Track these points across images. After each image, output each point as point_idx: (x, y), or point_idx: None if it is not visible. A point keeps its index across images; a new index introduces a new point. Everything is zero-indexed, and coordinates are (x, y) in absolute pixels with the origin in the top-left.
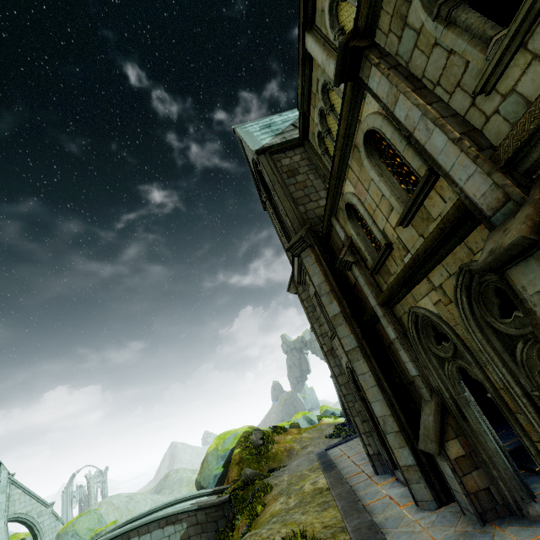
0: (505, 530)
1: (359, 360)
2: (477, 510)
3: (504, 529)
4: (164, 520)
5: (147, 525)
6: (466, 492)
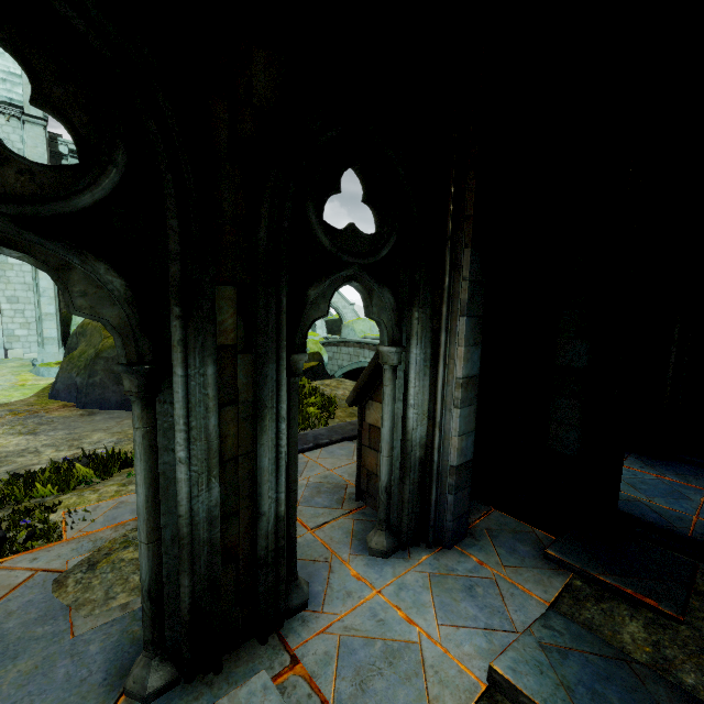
0: (347, 518)
1: None
2: (358, 484)
3: (349, 517)
4: None
5: (374, 345)
6: (357, 461)
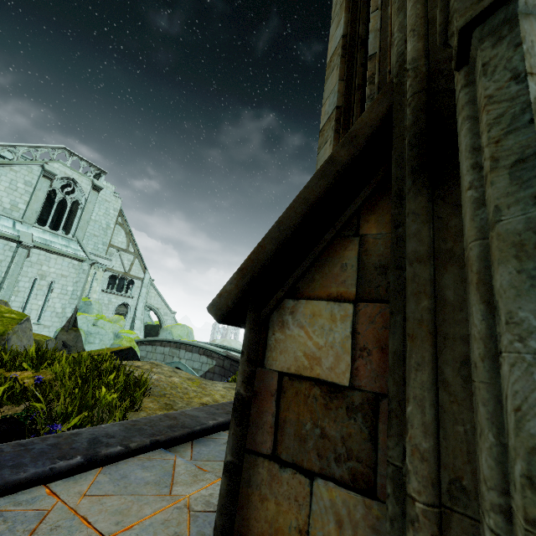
0: None
1: (327, 141)
2: None
3: None
4: (203, 350)
5: (192, 346)
6: (220, 519)
